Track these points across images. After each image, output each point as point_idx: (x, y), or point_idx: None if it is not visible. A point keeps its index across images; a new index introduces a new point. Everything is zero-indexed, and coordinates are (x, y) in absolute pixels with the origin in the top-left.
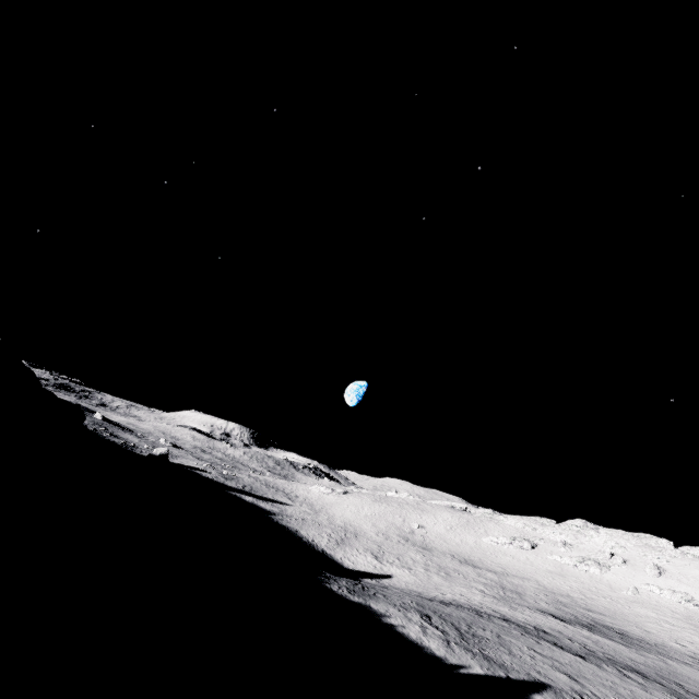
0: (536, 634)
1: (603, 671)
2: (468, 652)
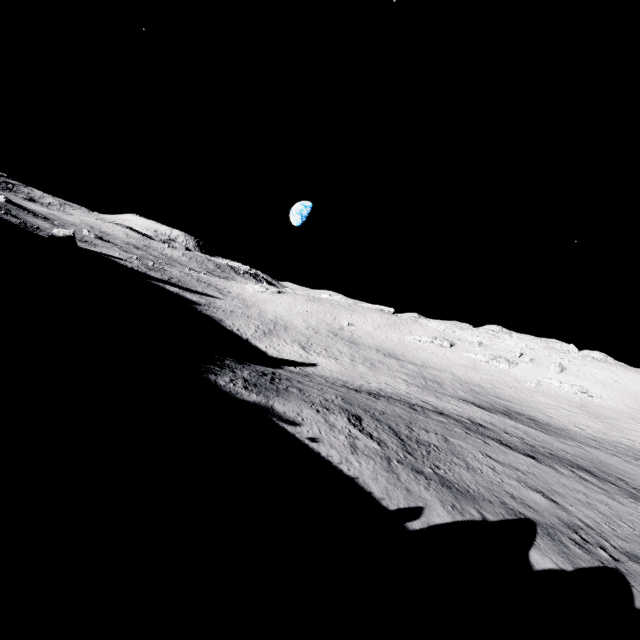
0: (476, 429)
1: (562, 476)
2: (418, 476)
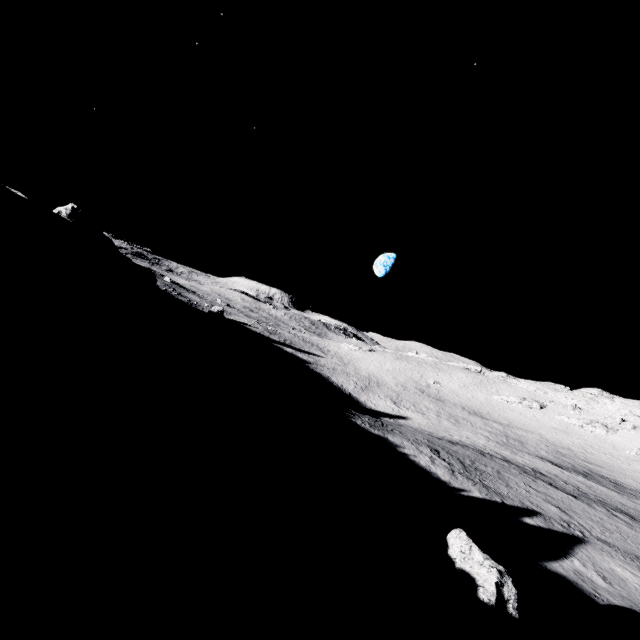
0: (533, 474)
1: (592, 509)
2: (469, 481)
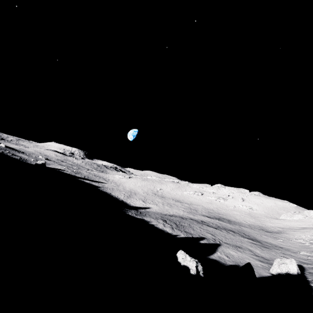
0: (202, 223)
1: (222, 232)
2: (179, 231)
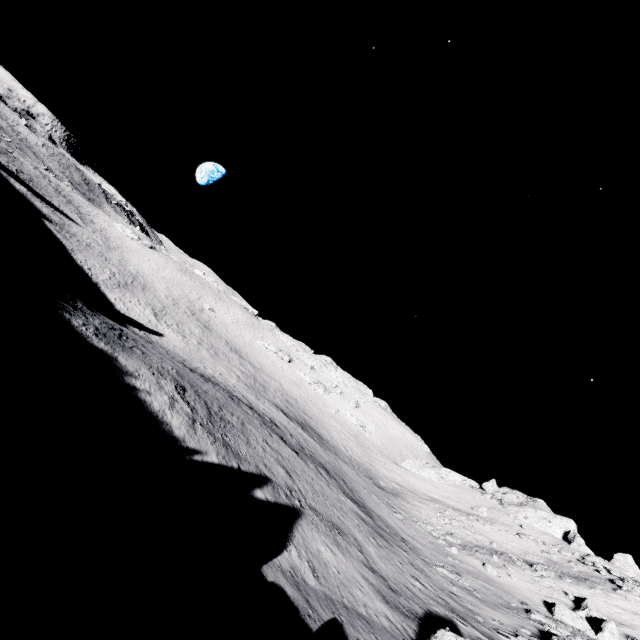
0: (271, 426)
1: (308, 467)
2: (210, 436)
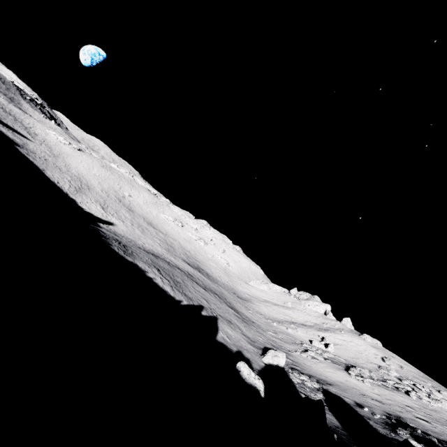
0: (190, 277)
1: (211, 296)
2: (179, 292)
